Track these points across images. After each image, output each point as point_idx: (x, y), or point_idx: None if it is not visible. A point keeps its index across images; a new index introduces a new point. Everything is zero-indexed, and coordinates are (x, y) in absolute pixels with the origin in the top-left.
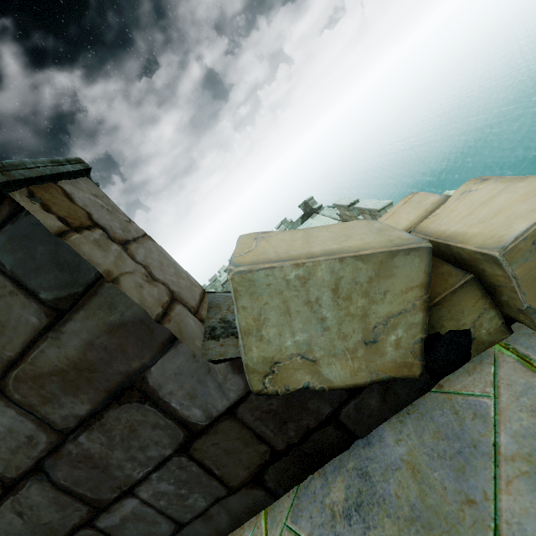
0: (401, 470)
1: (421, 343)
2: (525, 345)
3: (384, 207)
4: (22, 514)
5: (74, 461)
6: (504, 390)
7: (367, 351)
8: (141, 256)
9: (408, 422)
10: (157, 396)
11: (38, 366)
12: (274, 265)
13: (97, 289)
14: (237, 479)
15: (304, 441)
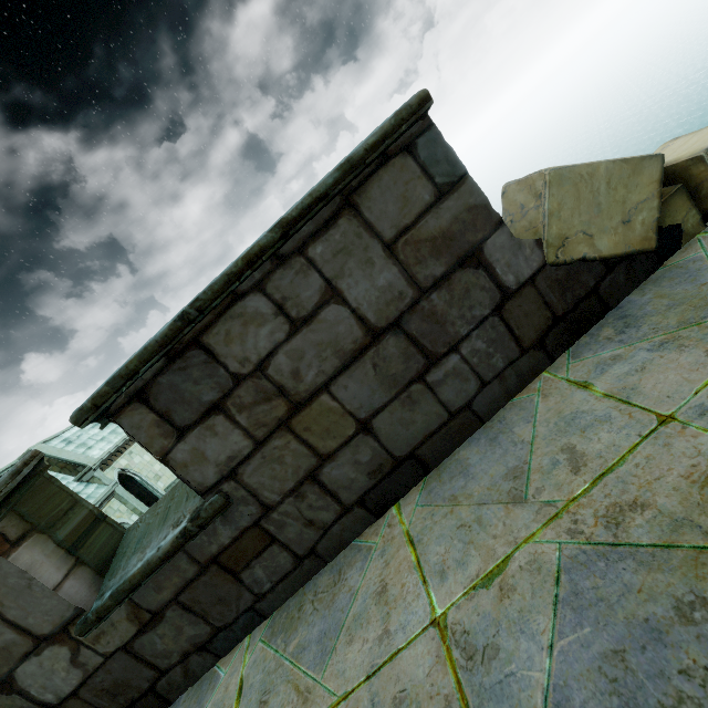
0: (652, 301)
1: (657, 222)
2: None
3: None
4: (375, 367)
5: (424, 316)
6: None
7: (624, 228)
8: None
9: (647, 287)
10: (488, 263)
11: (420, 233)
12: (574, 165)
13: (464, 180)
14: (528, 340)
15: (576, 309)
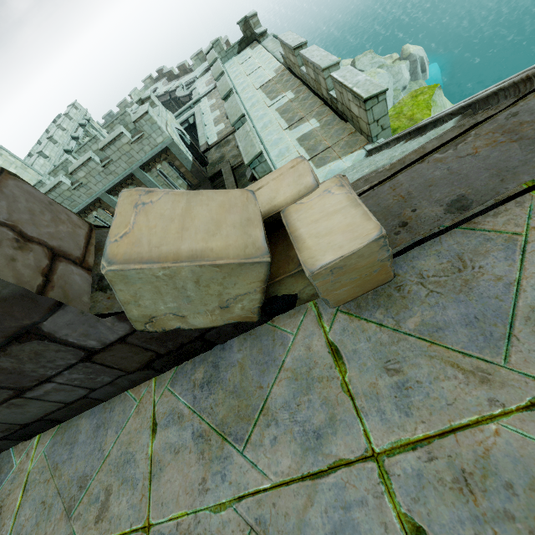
0: (236, 367)
1: (259, 308)
2: (324, 307)
3: (330, 66)
4: None
5: None
6: (301, 332)
7: (222, 311)
8: (3, 215)
9: (248, 340)
10: (54, 337)
11: None
12: (143, 266)
13: None
14: (133, 368)
15: (180, 349)
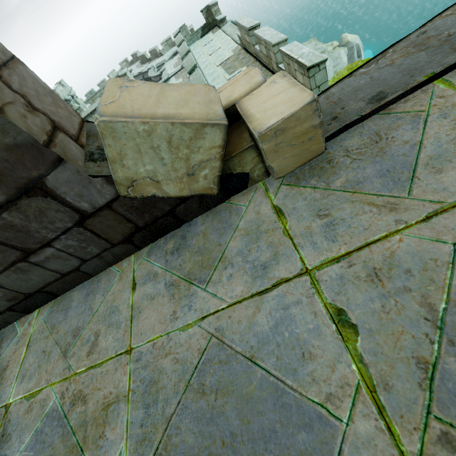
0: (200, 235)
1: (218, 178)
2: (270, 184)
3: (279, 42)
4: None
5: (2, 228)
6: (252, 204)
7: (189, 179)
8: (16, 85)
9: (210, 216)
10: (55, 194)
11: None
12: (128, 120)
13: None
14: (116, 240)
15: (155, 223)
